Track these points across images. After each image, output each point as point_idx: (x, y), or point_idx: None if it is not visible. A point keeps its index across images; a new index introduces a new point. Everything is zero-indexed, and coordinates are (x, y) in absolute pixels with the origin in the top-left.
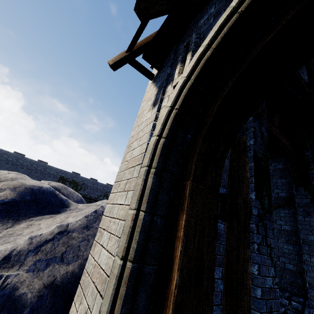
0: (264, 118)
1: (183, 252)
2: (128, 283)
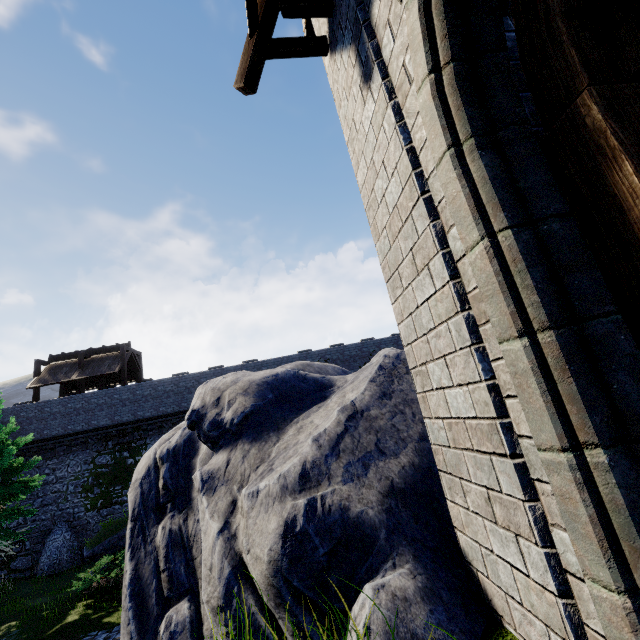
0: None
1: None
2: (570, 368)
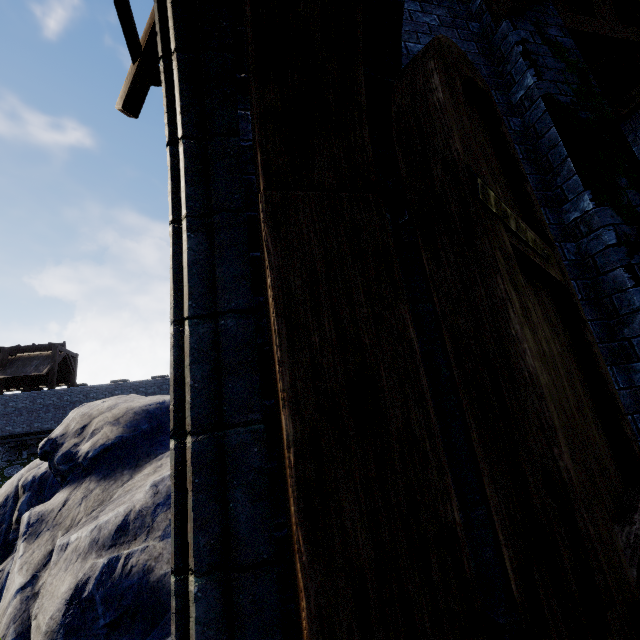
0: (544, 6)
1: (289, 360)
2: (195, 480)
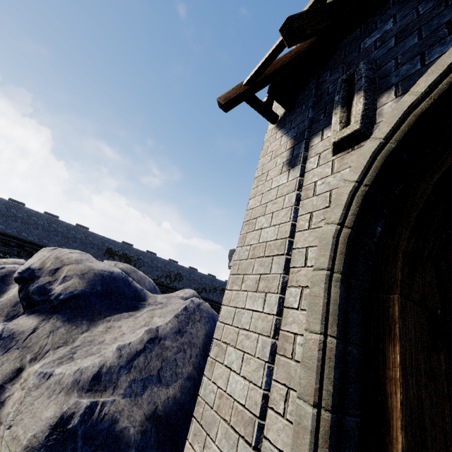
0: None
1: (404, 402)
2: (329, 442)
